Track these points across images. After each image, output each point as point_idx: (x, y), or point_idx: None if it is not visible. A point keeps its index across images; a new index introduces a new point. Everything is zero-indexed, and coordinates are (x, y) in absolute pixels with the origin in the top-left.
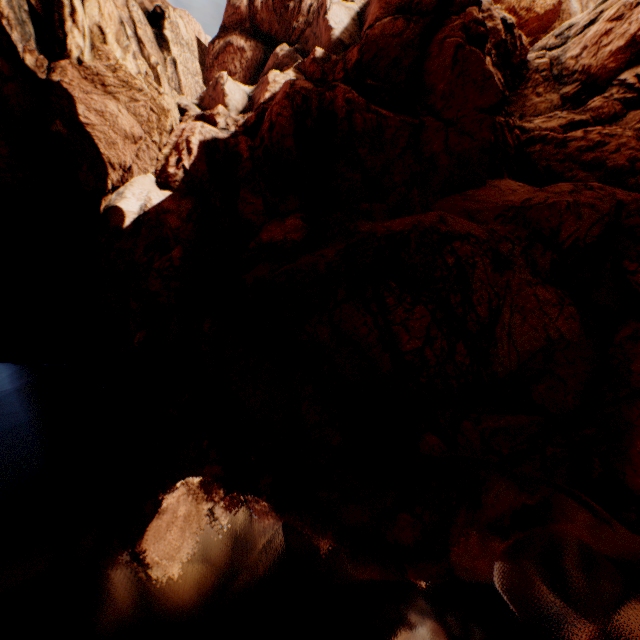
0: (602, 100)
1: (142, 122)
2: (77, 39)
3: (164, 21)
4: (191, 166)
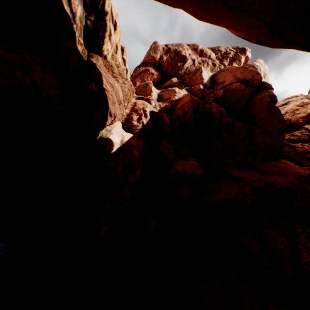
0: (300, 133)
1: (124, 94)
2: (108, 47)
3: (123, 52)
4: (146, 123)
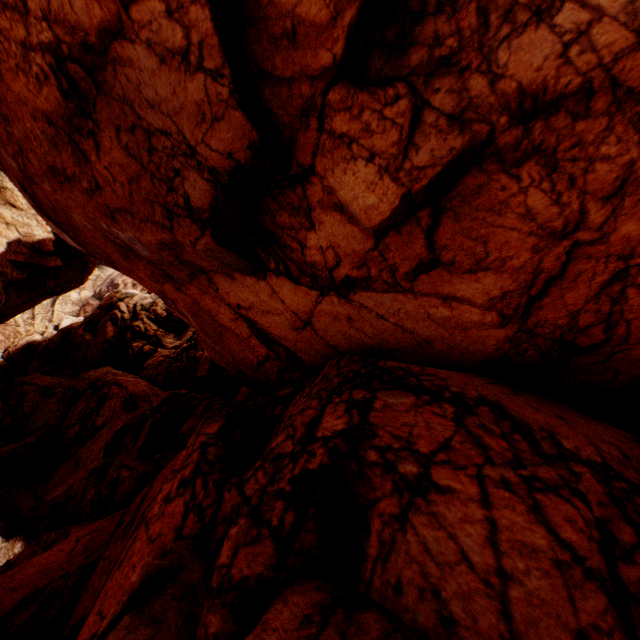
0: (186, 338)
1: (6, 335)
2: None
3: (62, 296)
4: (13, 351)
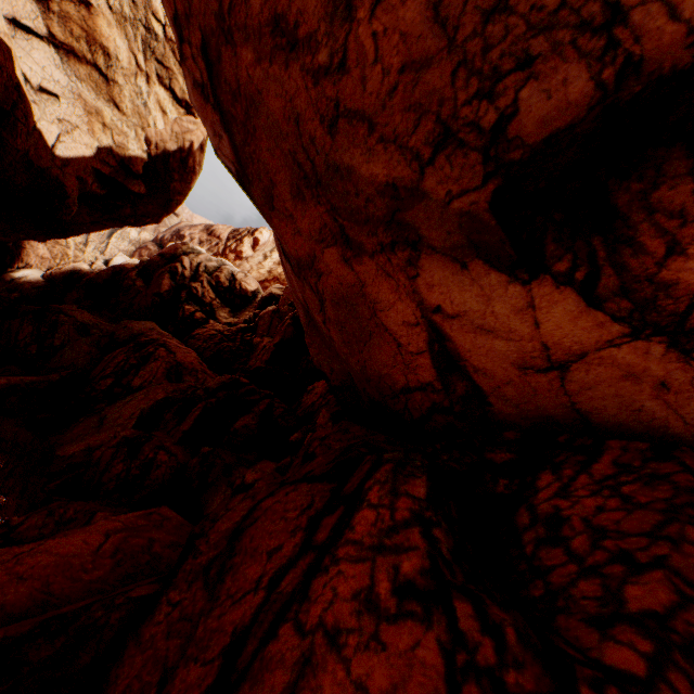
0: (243, 318)
1: (53, 254)
2: None
3: (121, 230)
4: (56, 273)
